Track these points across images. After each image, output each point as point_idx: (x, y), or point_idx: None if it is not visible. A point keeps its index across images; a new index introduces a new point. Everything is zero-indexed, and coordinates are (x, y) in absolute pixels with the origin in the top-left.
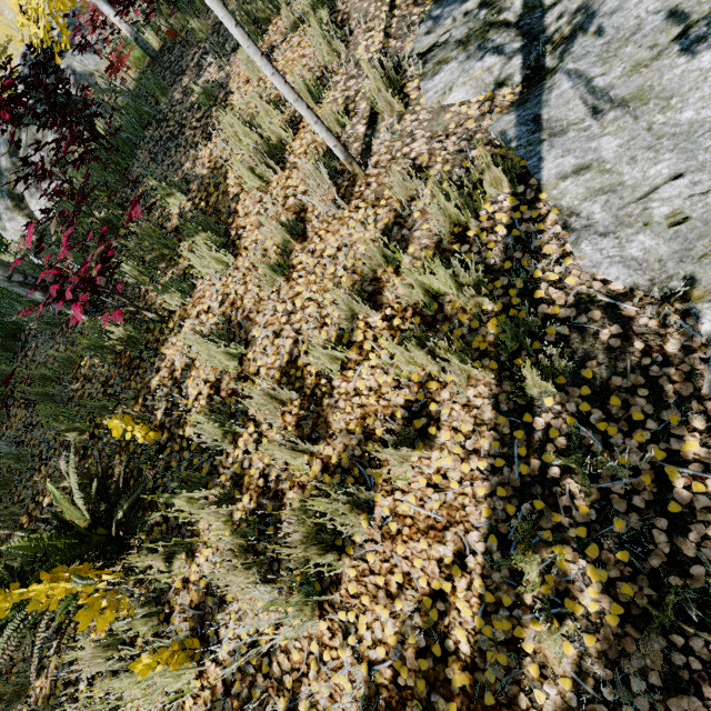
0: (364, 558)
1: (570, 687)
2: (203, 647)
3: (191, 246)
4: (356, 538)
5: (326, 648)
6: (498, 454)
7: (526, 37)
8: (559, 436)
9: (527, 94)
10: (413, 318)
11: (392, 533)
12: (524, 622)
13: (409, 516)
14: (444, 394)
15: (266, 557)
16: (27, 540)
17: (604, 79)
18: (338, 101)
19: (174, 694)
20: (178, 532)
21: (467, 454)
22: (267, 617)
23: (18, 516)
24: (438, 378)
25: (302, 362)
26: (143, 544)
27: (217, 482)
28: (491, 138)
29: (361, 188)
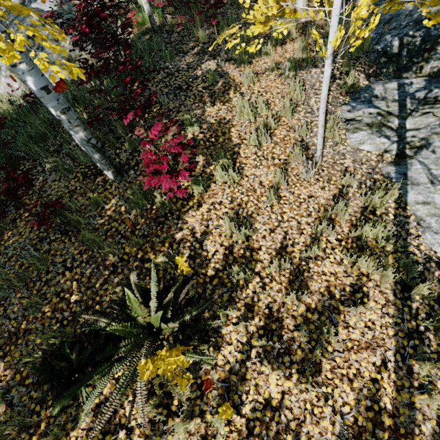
0: (334, 359)
1: (435, 423)
2: (231, 406)
3: (222, 165)
4: (329, 348)
5: (315, 406)
6: (398, 317)
7: (399, 137)
8: (422, 313)
9: (398, 161)
10: (352, 244)
11: (348, 348)
12: (414, 394)
13: (356, 340)
14: (370, 284)
15: (273, 354)
16: (120, 325)
17: (436, 171)
18: (301, 121)
19: (209, 436)
20: (206, 333)
21: (383, 314)
22: (276, 388)
23: (40, 305)
24: (366, 275)
25: (290, 250)
26: (210, 338)
27: (234, 307)
28: (383, 173)
29: (320, 170)
